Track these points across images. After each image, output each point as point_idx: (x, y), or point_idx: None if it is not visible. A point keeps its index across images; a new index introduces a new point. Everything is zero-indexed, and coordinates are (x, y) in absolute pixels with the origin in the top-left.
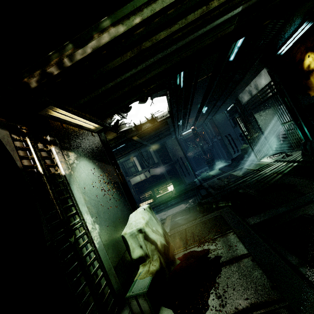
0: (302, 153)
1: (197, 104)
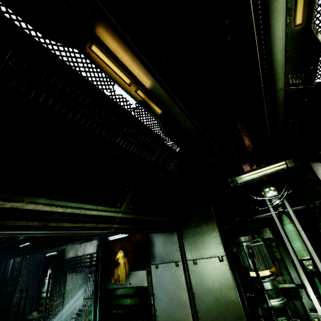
0: None
1: None
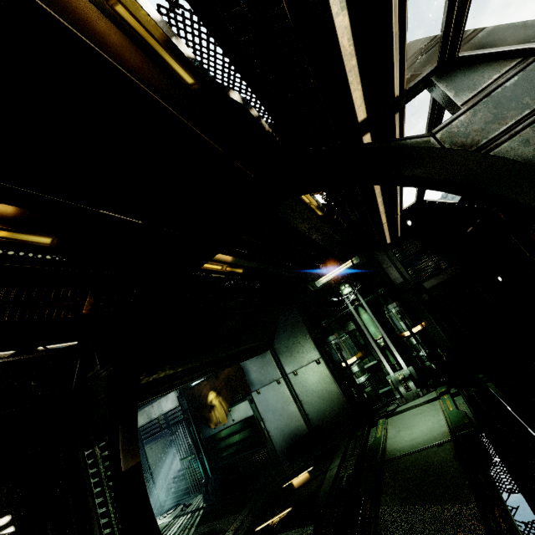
0: (204, 496)
1: None
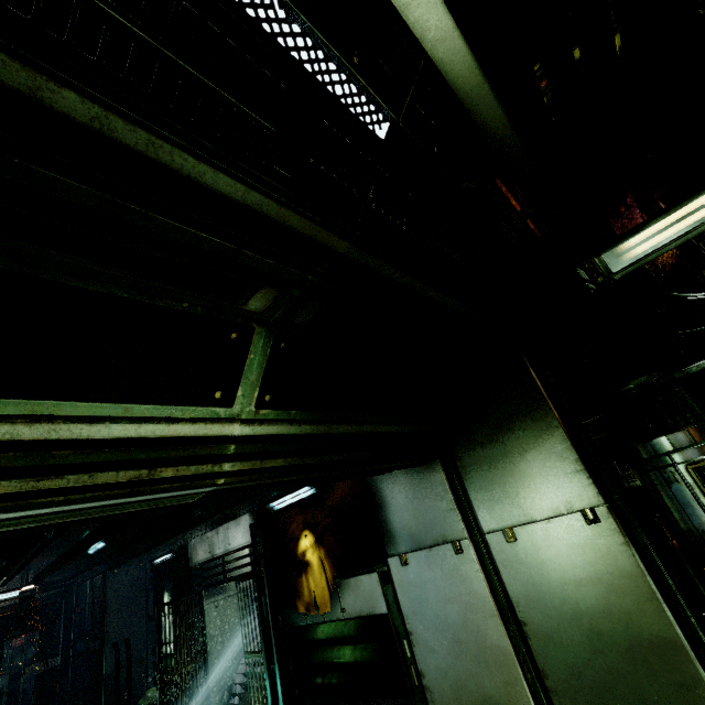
0: None
1: (84, 528)
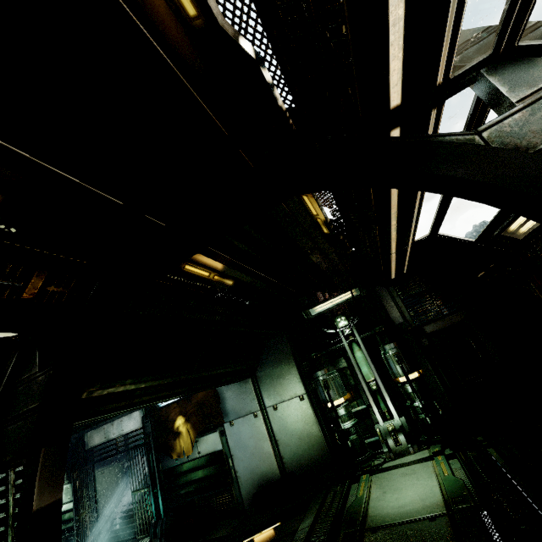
0: (151, 540)
1: None
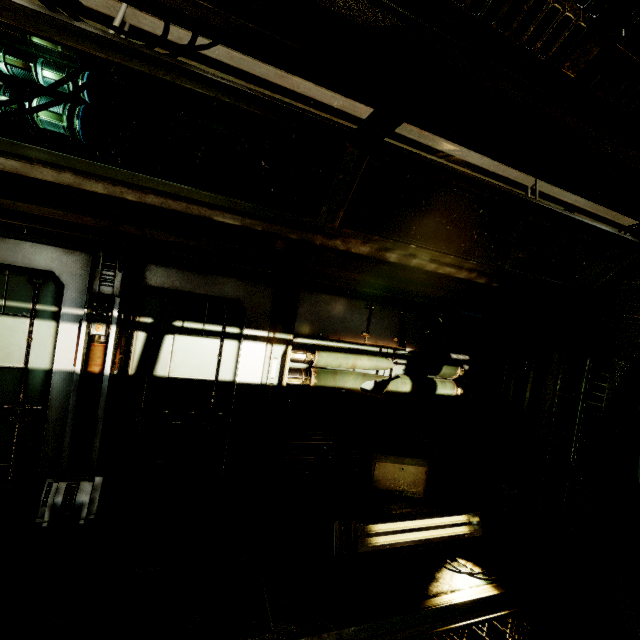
0: None
1: None
